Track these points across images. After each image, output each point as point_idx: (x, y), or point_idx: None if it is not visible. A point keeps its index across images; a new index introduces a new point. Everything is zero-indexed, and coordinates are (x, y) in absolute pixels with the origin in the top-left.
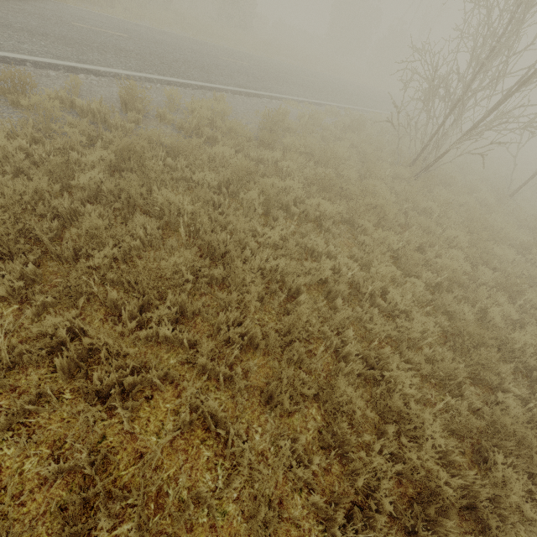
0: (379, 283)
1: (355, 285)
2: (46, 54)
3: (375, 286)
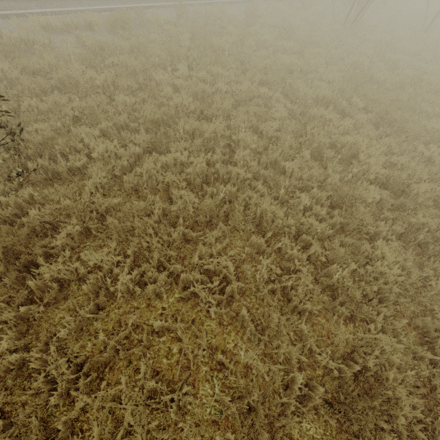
0: (314, 67)
1: (302, 70)
2: (132, 2)
3: (312, 68)
